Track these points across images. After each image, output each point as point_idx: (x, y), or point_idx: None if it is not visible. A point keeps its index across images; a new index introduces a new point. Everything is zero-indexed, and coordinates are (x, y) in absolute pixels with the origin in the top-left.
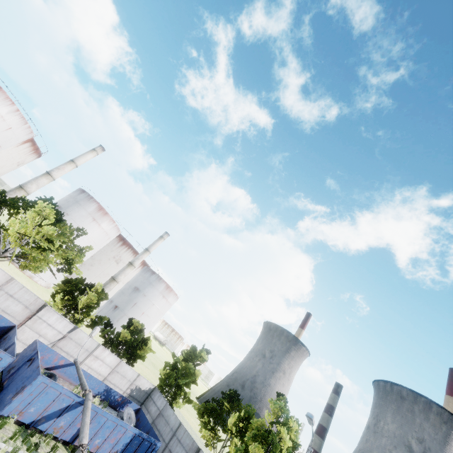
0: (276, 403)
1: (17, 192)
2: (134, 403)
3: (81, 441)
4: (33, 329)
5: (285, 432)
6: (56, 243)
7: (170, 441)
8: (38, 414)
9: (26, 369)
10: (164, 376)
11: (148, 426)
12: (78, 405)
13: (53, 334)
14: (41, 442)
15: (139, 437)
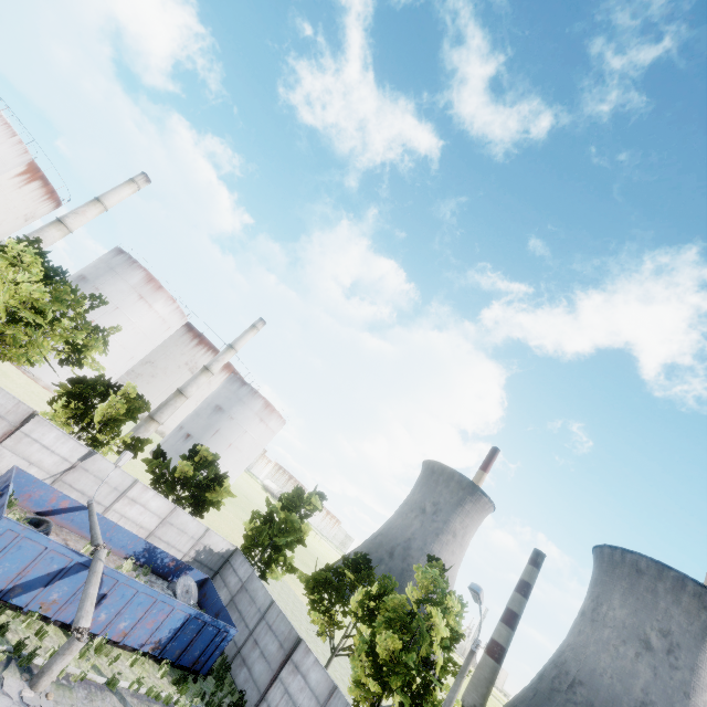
0: (425, 571)
1: None
2: (197, 570)
3: (77, 623)
4: (18, 453)
5: (439, 615)
6: (48, 314)
7: (256, 627)
8: (8, 580)
9: None
10: (251, 533)
11: (218, 604)
12: (81, 568)
13: (53, 462)
14: (17, 623)
15: (197, 620)
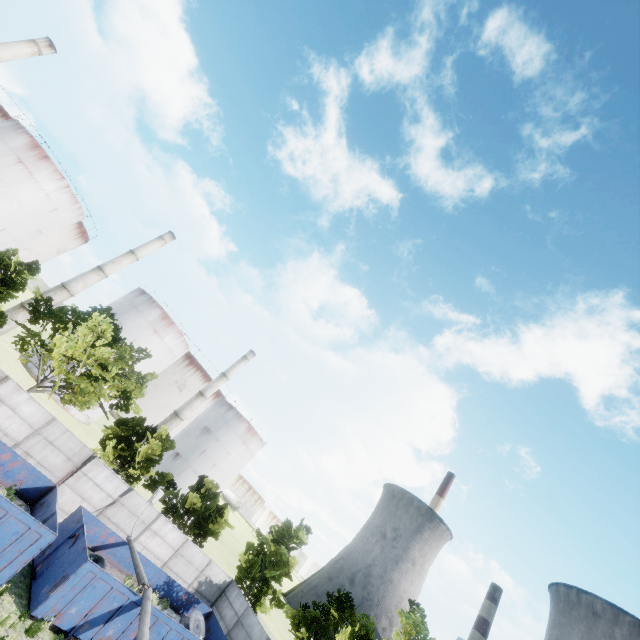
0: (409, 616)
1: (58, 293)
2: (203, 603)
3: None
4: (75, 490)
5: None
6: (112, 369)
7: None
8: (81, 617)
9: (68, 549)
10: (245, 565)
11: None
12: (133, 606)
13: (100, 498)
14: None
15: None
